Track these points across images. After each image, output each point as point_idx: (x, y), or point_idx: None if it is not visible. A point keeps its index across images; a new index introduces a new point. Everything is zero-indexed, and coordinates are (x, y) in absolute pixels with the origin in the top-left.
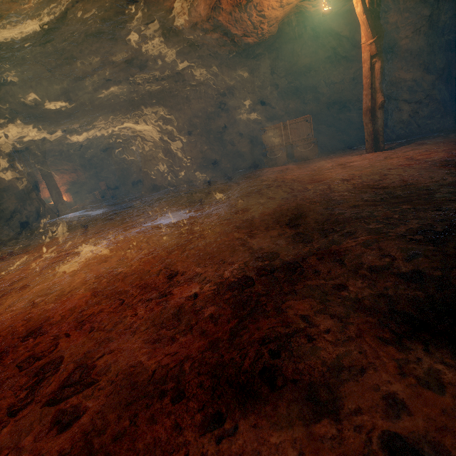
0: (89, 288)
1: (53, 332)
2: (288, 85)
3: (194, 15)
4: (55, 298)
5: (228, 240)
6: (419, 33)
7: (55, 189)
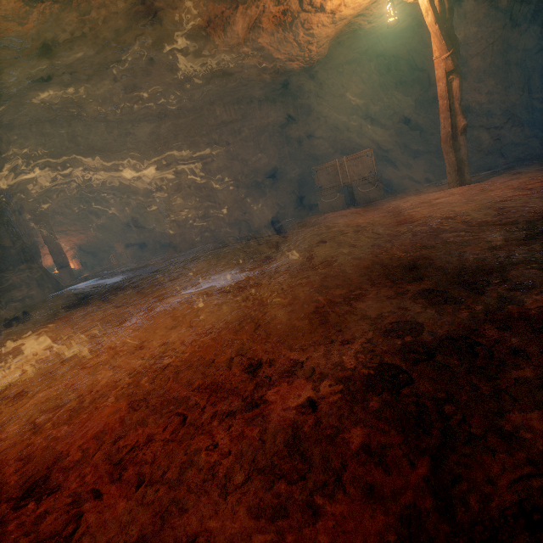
0: (122, 395)
1: (69, 486)
2: (338, 117)
3: (231, 35)
4: (68, 414)
5: (320, 306)
6: (492, 49)
7: (60, 254)
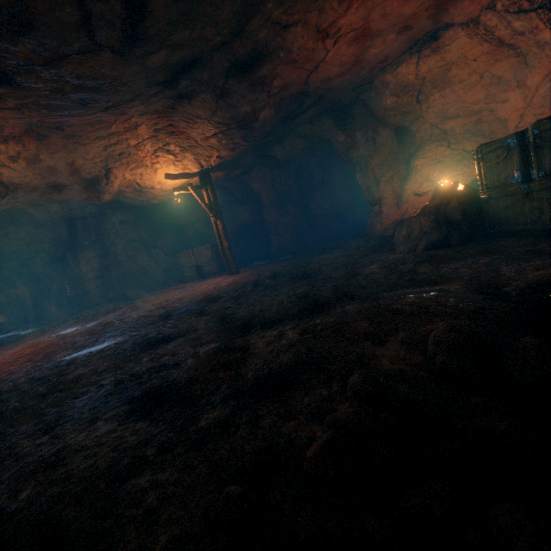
0: (3, 363)
1: None
2: None
3: (103, 200)
4: None
5: (73, 339)
6: (270, 195)
7: None
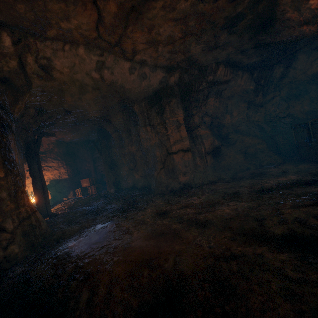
0: None
1: None
2: (288, 92)
3: None
4: None
5: None
6: None
7: (41, 187)
